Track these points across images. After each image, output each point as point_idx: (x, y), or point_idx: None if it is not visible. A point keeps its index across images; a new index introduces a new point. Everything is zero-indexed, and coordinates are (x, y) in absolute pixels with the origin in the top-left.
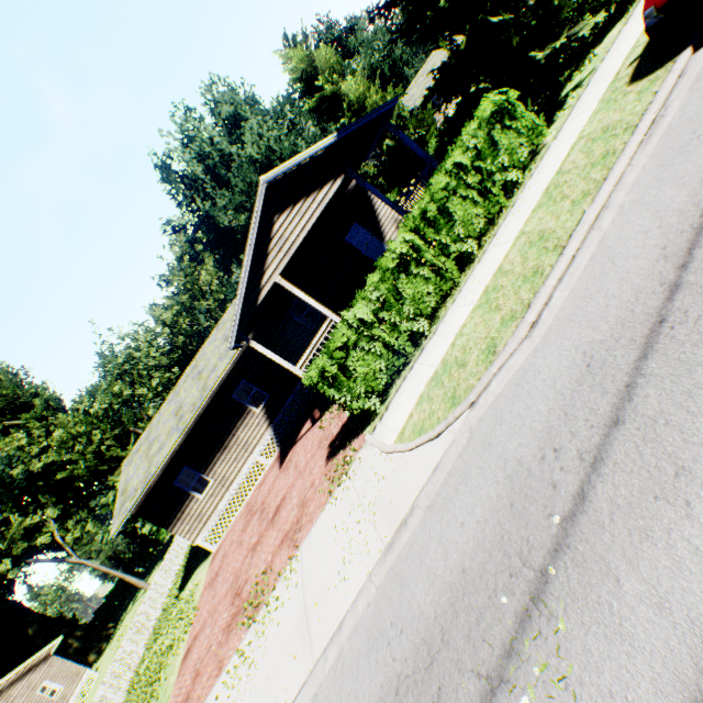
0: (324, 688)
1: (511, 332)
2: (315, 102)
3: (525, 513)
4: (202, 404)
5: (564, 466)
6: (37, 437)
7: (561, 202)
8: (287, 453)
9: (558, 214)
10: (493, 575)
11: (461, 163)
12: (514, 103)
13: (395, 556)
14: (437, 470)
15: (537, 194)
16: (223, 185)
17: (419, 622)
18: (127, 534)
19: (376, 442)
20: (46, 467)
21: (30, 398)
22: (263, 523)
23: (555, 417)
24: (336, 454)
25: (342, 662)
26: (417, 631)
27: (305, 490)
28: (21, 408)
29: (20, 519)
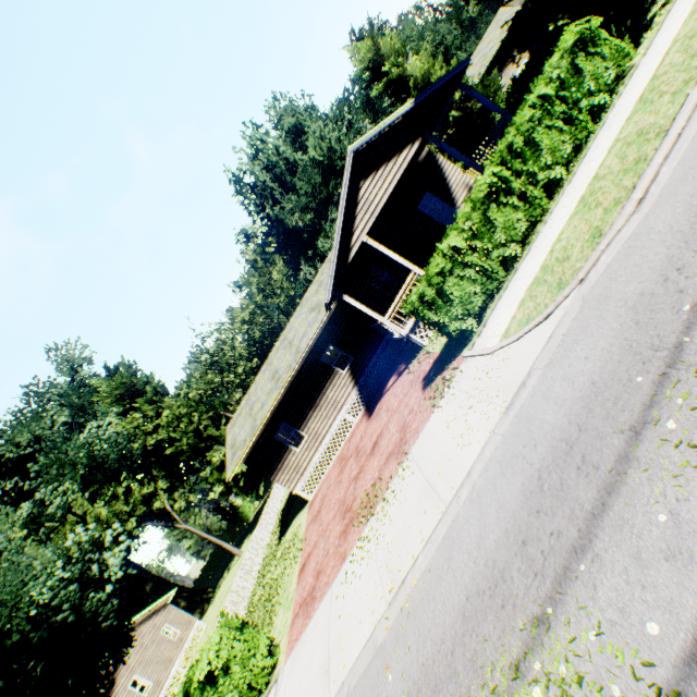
0: (461, 513)
1: (616, 214)
2: (382, 87)
3: (652, 321)
4: (297, 364)
5: (688, 275)
6: (149, 419)
7: (659, 99)
8: (374, 406)
9: (657, 110)
10: (625, 371)
11: (544, 96)
12: (597, 31)
13: (518, 408)
14: (551, 339)
15: (630, 106)
16: (289, 190)
17: (552, 433)
18: (219, 511)
19: (477, 351)
20: (155, 446)
21: (142, 385)
22: (361, 459)
23: (674, 249)
24: (432, 381)
25: (476, 491)
26: (552, 438)
27: (404, 418)
28: (136, 394)
29: (140, 486)
